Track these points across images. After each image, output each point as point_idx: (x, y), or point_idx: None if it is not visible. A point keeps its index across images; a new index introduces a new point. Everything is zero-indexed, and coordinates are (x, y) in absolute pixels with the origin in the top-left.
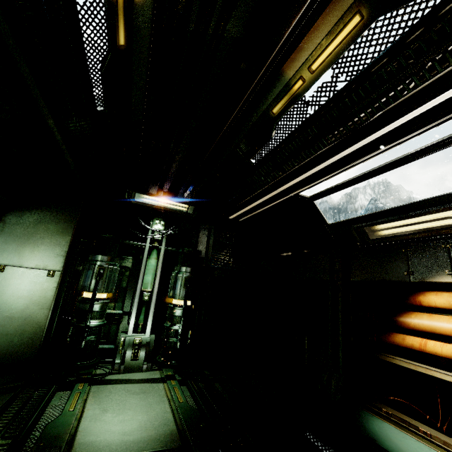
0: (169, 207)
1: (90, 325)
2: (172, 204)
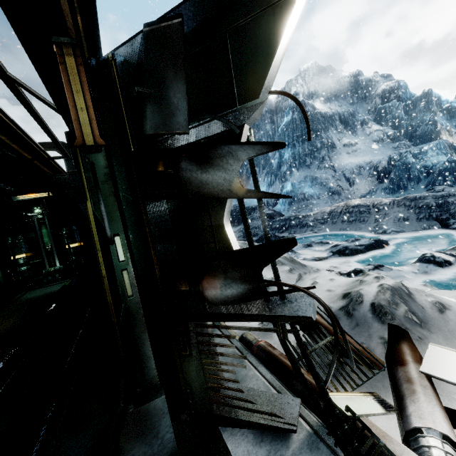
0: (40, 197)
1: (21, 270)
2: (40, 194)
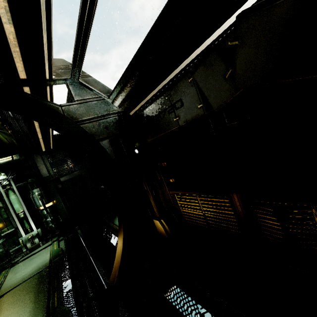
0: (1, 163)
1: None
2: (2, 160)
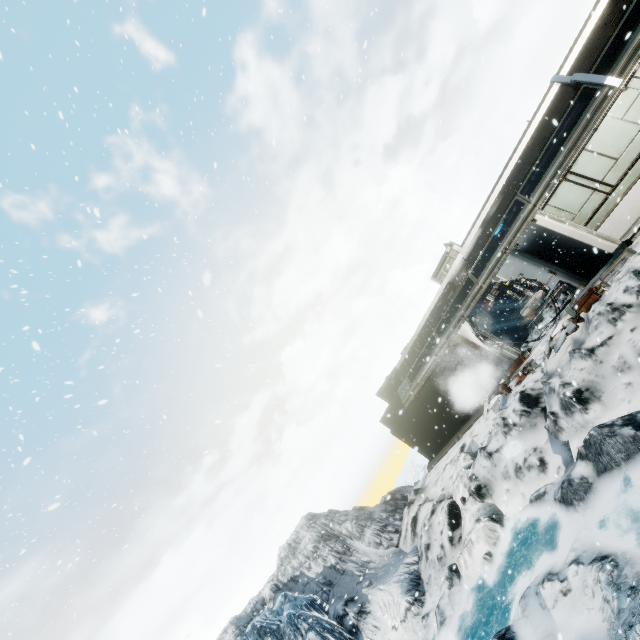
0: None
1: None
2: None
